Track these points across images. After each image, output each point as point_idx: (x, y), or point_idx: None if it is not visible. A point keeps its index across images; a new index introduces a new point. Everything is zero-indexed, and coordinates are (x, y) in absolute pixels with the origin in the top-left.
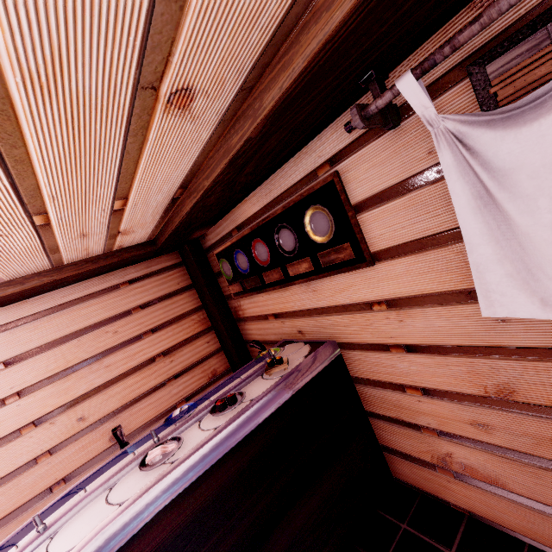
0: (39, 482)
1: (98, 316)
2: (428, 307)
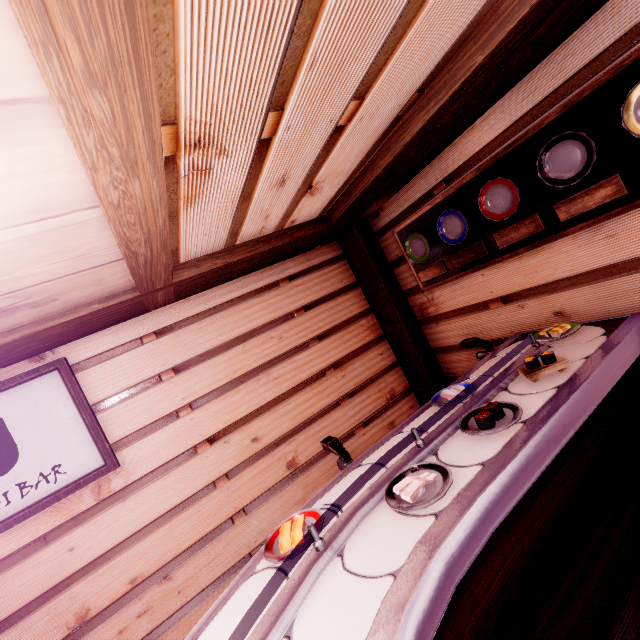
0: (219, 510)
1: (261, 318)
2: None
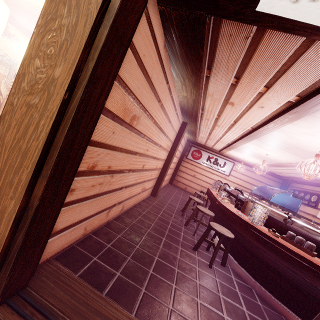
0: None
1: (258, 178)
2: (317, 219)
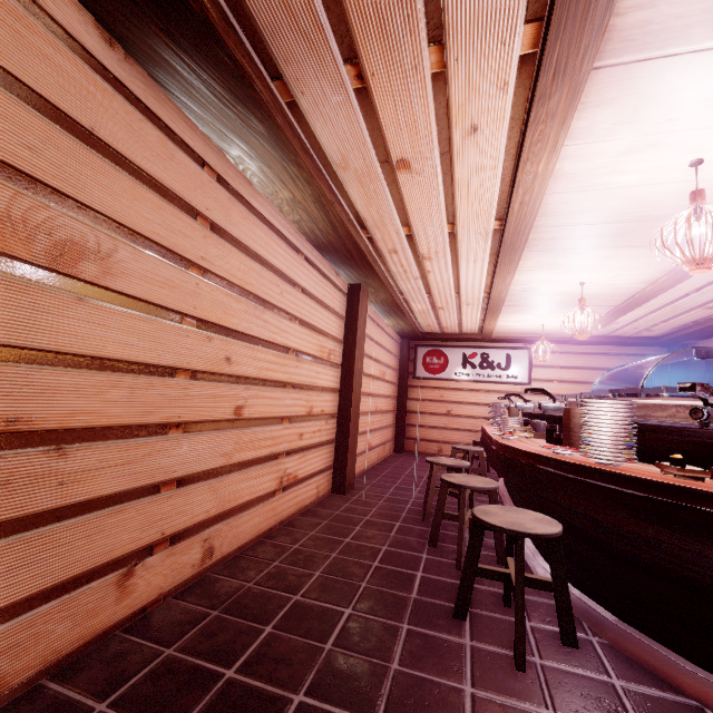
0: None
1: (604, 365)
2: None
